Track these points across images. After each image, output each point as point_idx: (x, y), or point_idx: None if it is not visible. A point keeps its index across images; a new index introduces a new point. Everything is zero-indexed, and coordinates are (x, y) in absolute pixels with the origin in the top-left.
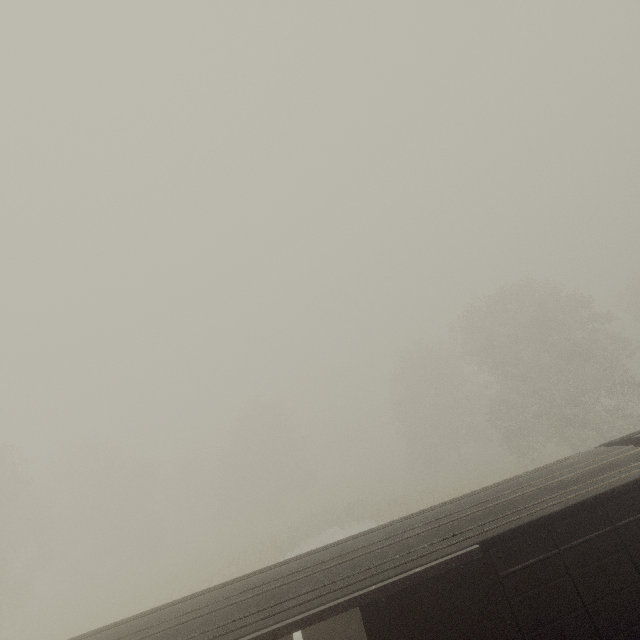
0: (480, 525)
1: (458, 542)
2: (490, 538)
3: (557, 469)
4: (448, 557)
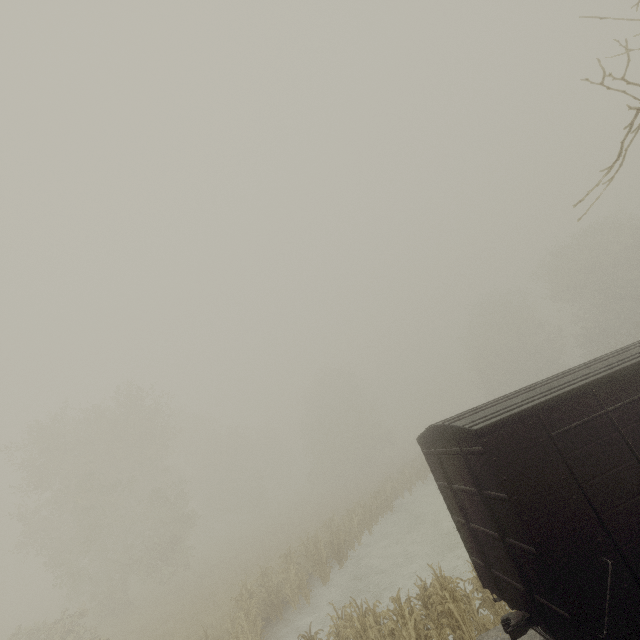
0: None
1: None
2: None
3: None
4: None
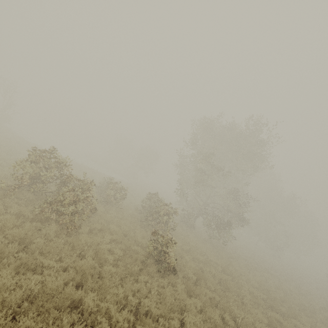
0: None
1: None
2: None
3: None
4: None
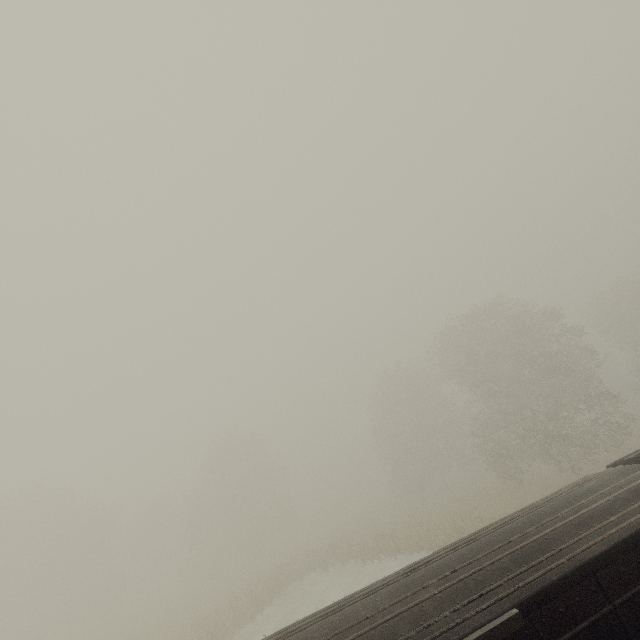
0: (511, 578)
1: (489, 606)
2: (529, 597)
3: (580, 495)
4: (481, 631)
